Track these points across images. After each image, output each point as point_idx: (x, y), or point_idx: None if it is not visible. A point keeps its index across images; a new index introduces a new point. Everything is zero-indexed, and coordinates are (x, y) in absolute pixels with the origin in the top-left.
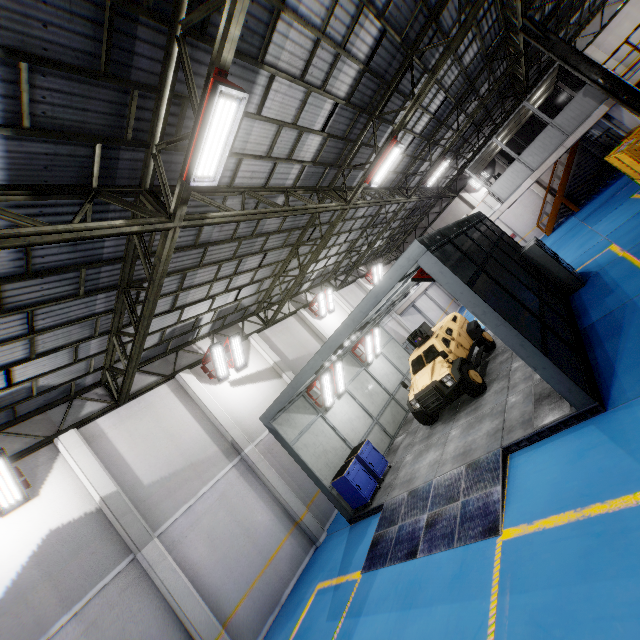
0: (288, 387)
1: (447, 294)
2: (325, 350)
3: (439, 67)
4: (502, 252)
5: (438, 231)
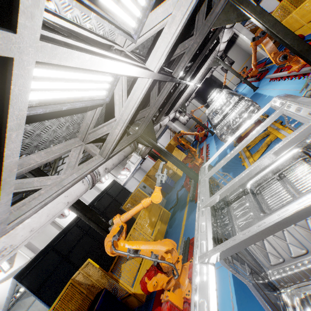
0: (6, 303)
1: (145, 172)
2: (9, 297)
3: (56, 161)
4: (104, 217)
5: (45, 247)
